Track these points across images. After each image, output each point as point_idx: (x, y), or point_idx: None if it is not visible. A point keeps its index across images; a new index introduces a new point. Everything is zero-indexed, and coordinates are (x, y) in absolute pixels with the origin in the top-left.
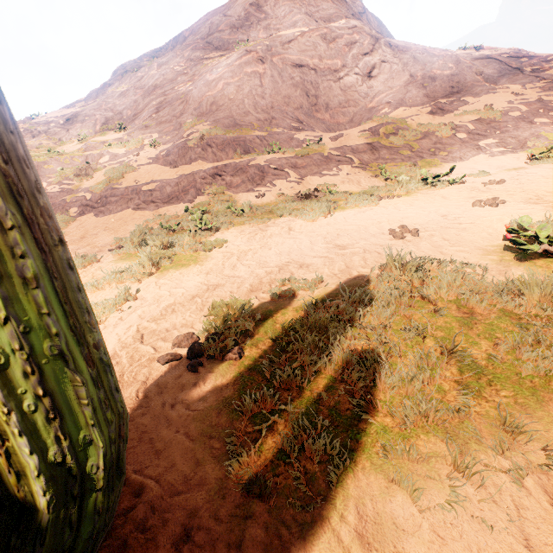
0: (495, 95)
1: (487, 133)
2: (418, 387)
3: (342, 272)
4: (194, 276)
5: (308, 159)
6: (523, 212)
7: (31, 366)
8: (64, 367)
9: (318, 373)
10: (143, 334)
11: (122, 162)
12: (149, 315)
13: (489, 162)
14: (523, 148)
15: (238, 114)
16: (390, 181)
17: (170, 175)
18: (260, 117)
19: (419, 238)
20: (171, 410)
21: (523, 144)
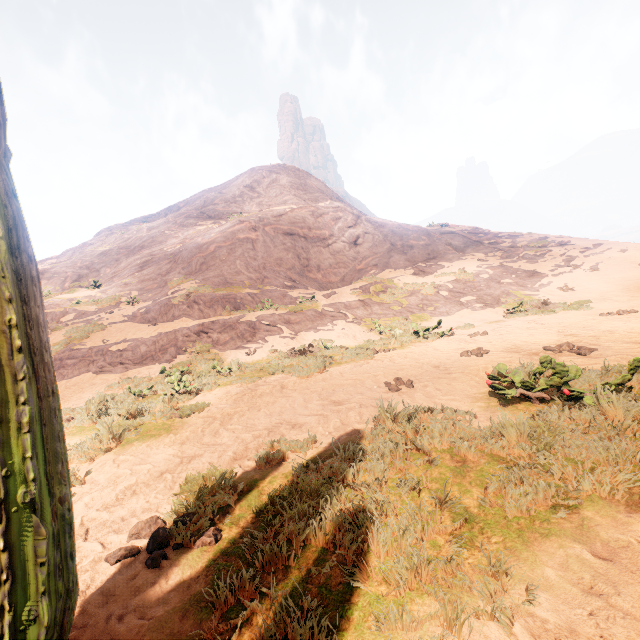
0: (465, 261)
1: (466, 291)
2: (411, 543)
3: (337, 430)
4: (166, 447)
5: (301, 315)
6: (504, 361)
7: (2, 510)
8: (32, 514)
9: (308, 546)
10: (89, 528)
11: (90, 319)
12: (100, 502)
13: (473, 315)
14: (498, 303)
15: (229, 273)
16: (385, 335)
17: (147, 333)
18: (252, 276)
19: (414, 390)
20: (118, 624)
21: (497, 300)
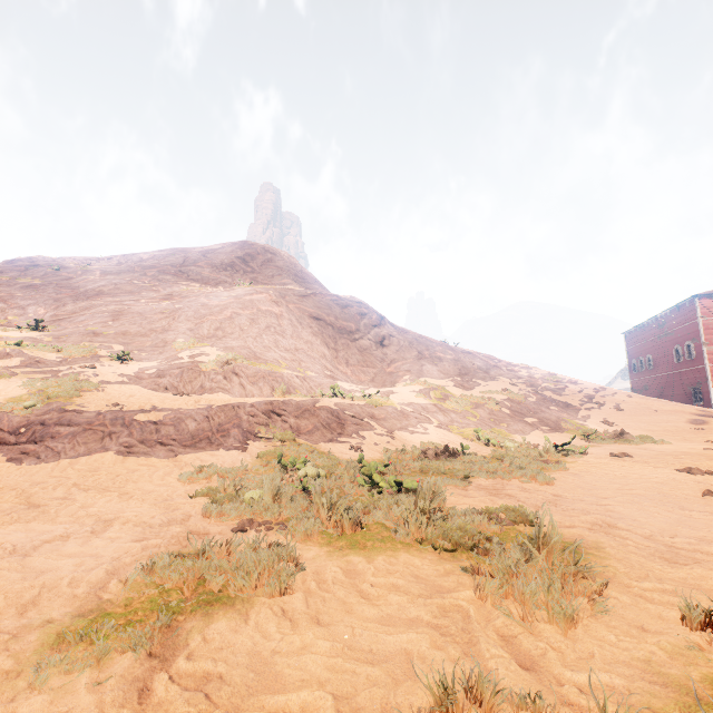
0: (498, 382)
1: (523, 412)
2: None
3: None
4: (673, 568)
5: (383, 410)
6: None
7: None
8: None
9: None
10: None
11: (56, 371)
12: None
13: (550, 437)
14: (561, 428)
15: (256, 347)
16: (493, 446)
17: (188, 404)
18: (286, 356)
19: None
20: None
21: (559, 425)
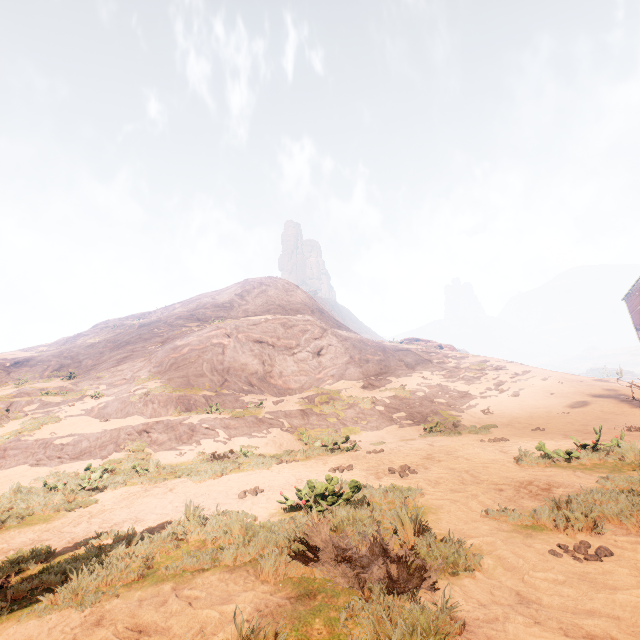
0: (411, 377)
1: (400, 407)
2: (95, 582)
3: (161, 524)
4: (31, 533)
5: (242, 420)
6: (349, 477)
7: None
8: None
9: (48, 588)
10: None
11: (50, 411)
12: None
13: (397, 432)
14: (425, 421)
15: (194, 374)
16: (309, 446)
17: (95, 429)
18: (214, 379)
19: (253, 497)
20: None
21: (425, 418)
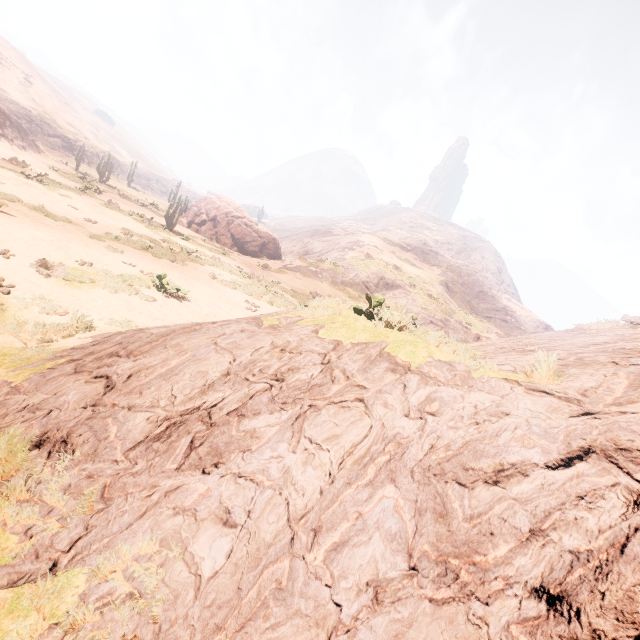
0: None
1: None
2: None
3: None
4: None
5: None
6: None
7: None
8: None
9: None
10: None
11: None
12: None
13: None
14: None
15: None
16: None
17: None
18: None
19: None
20: None
21: None
